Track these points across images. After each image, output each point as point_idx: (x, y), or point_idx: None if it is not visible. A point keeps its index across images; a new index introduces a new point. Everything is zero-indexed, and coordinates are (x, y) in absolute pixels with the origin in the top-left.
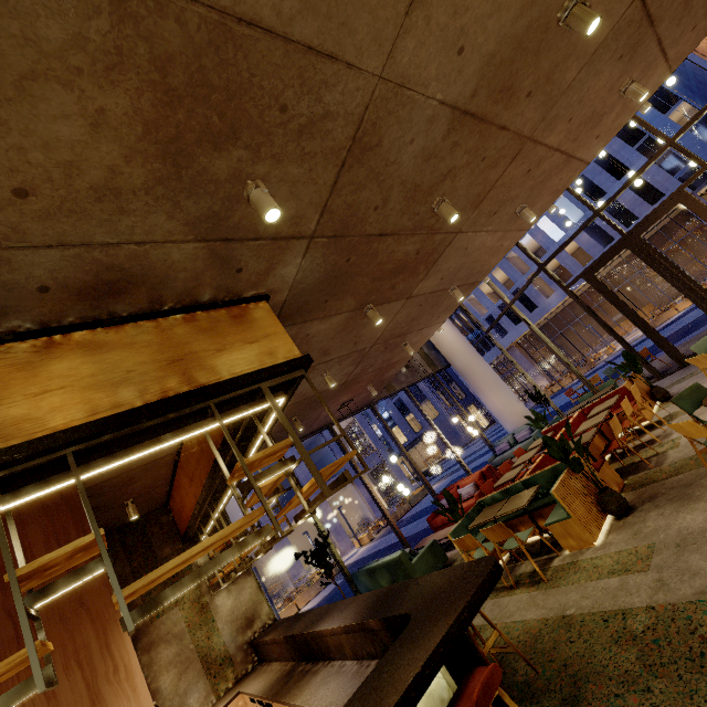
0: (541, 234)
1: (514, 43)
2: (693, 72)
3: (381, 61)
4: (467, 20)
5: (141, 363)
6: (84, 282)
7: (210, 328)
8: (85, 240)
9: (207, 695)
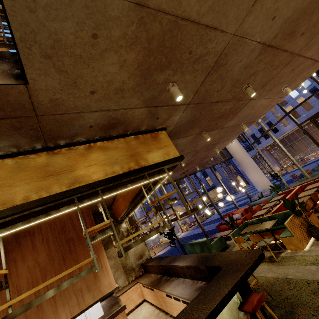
0: None
1: (301, 11)
2: None
3: (236, 27)
4: (280, 3)
5: (121, 156)
6: (104, 124)
7: (144, 142)
8: (108, 108)
9: (124, 281)
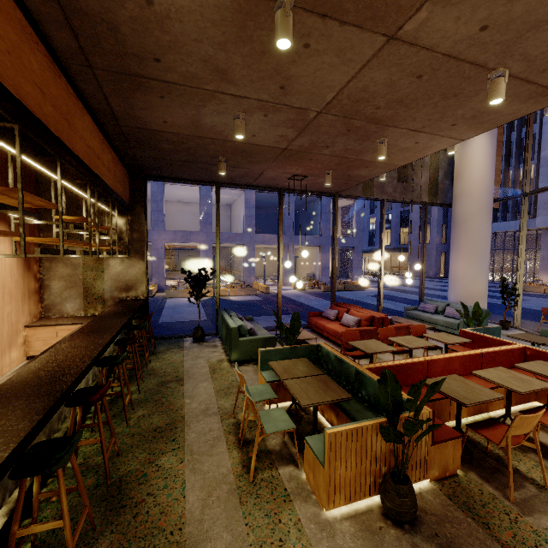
0: None
1: None
2: None
3: None
4: None
5: None
6: None
7: None
8: None
9: (79, 309)
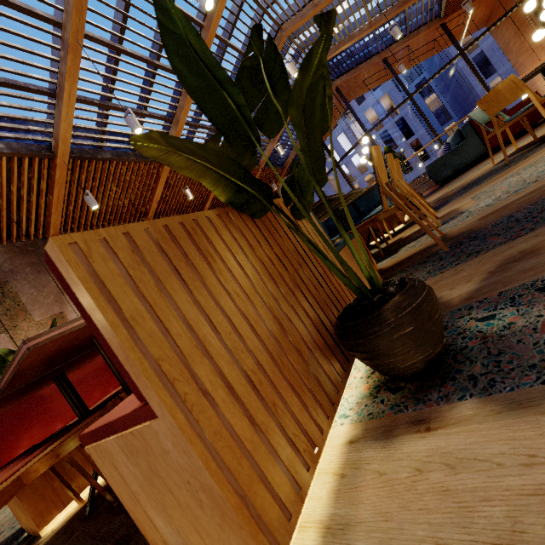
0: (353, 167)
1: None
2: (457, 77)
3: None
4: None
5: None
6: None
7: None
8: None
9: None
